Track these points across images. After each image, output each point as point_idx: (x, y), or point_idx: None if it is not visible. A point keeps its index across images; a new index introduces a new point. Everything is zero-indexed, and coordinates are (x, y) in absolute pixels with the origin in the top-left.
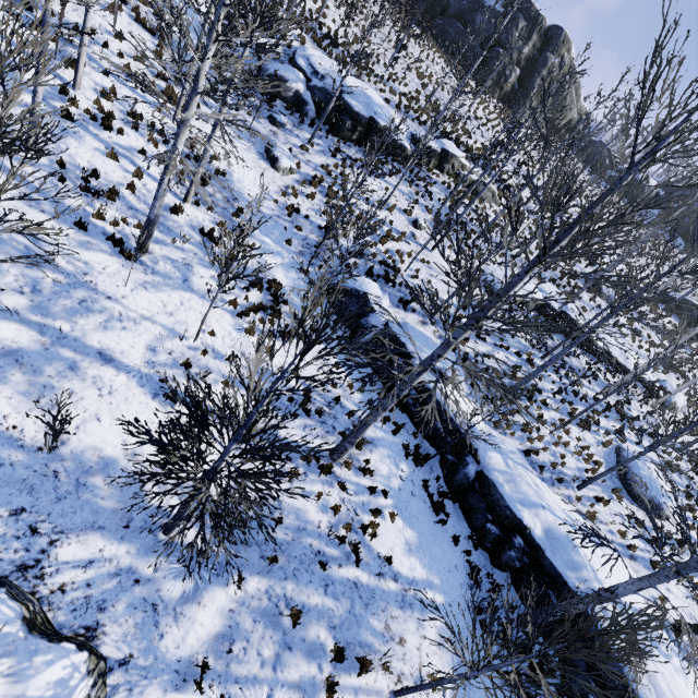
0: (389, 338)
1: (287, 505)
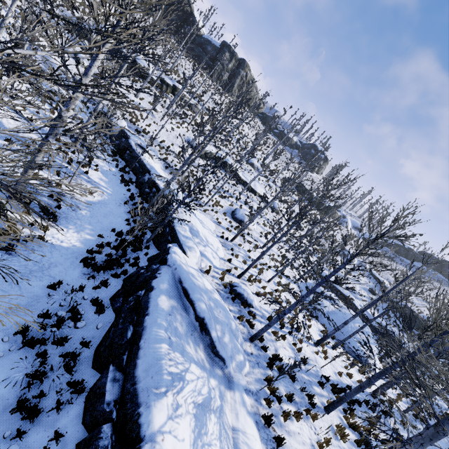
0: (120, 131)
1: None
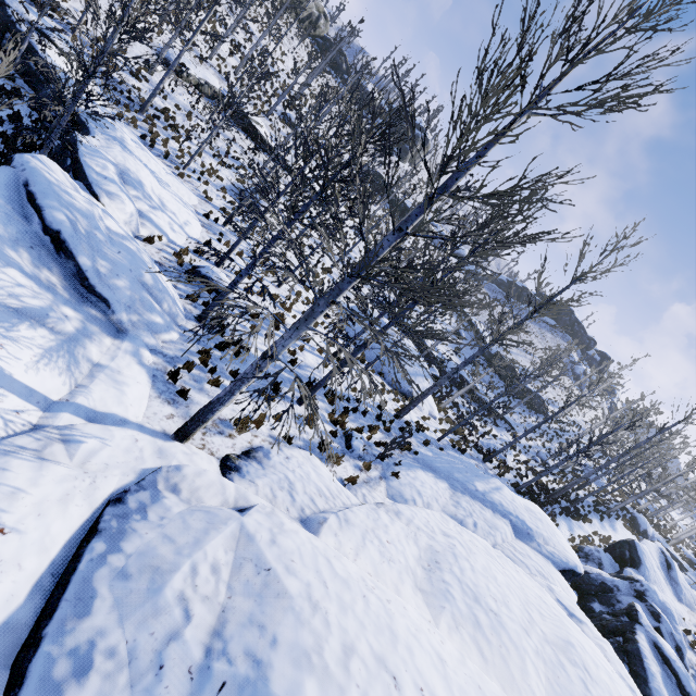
0: None
1: None
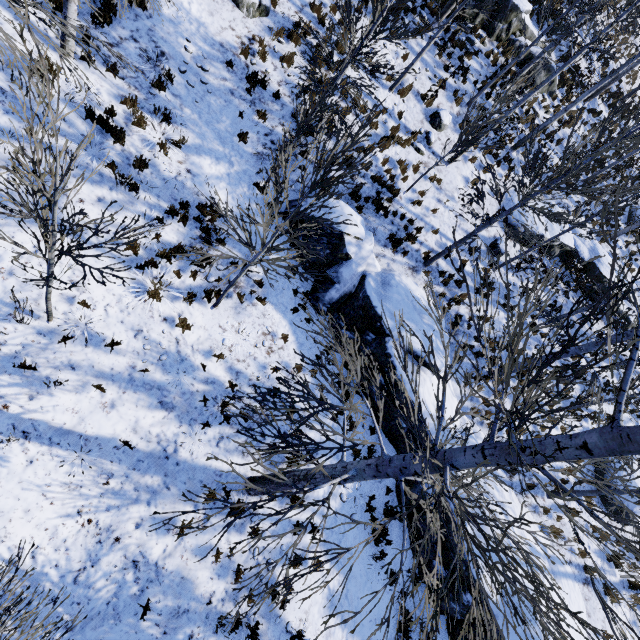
0: (362, 304)
1: (168, 574)
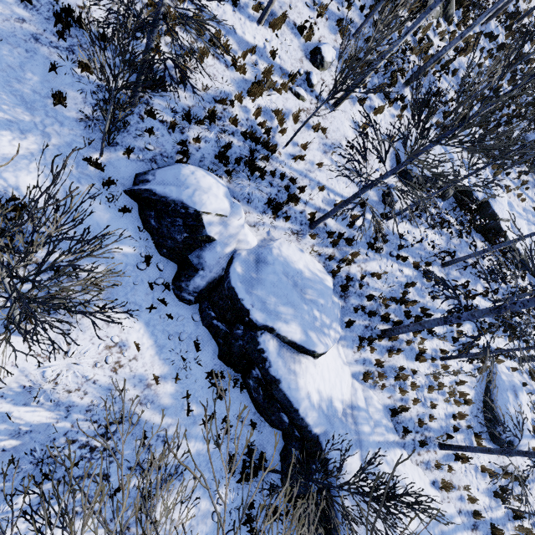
0: (228, 295)
1: None
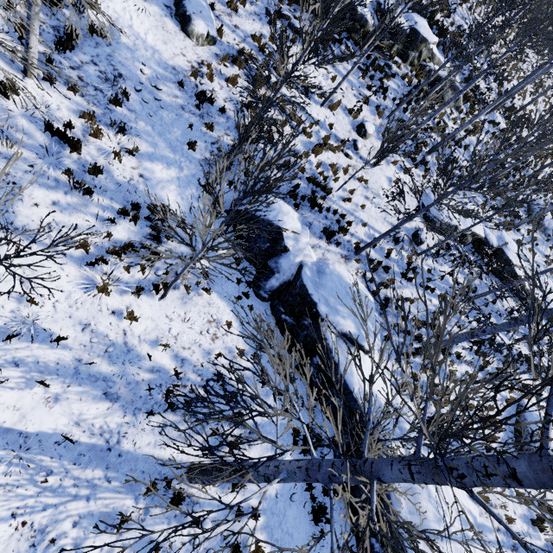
0: (299, 292)
1: None
